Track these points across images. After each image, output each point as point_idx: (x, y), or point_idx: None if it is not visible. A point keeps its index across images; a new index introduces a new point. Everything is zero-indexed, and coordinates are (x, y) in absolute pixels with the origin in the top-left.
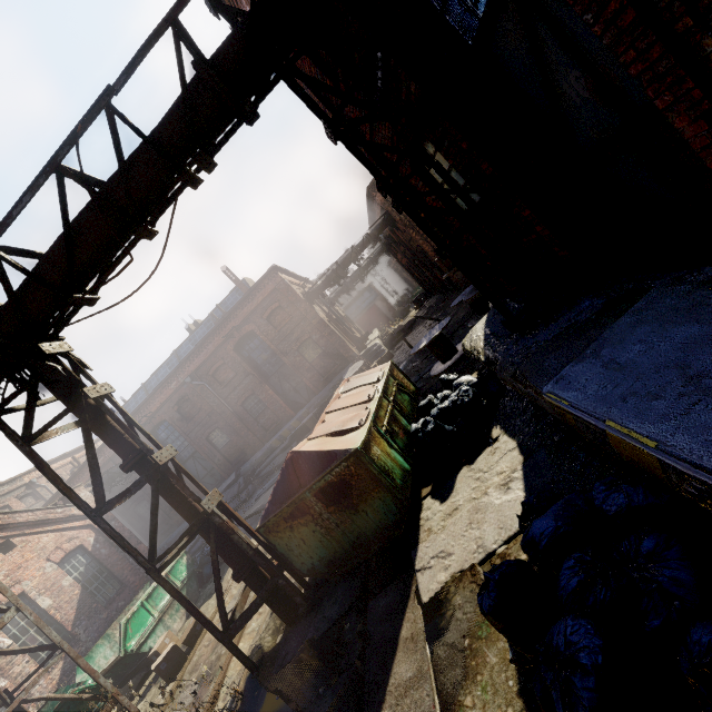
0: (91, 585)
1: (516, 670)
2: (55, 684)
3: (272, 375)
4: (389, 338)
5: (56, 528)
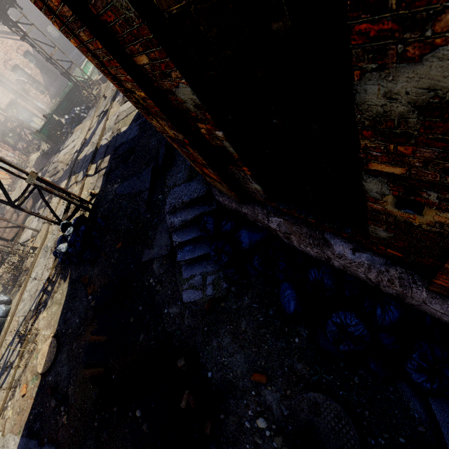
0: (43, 71)
1: None
2: (50, 101)
3: None
4: None
5: (11, 38)
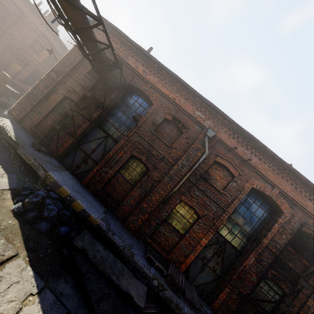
0: None
1: (12, 213)
2: None
3: None
4: None
5: None
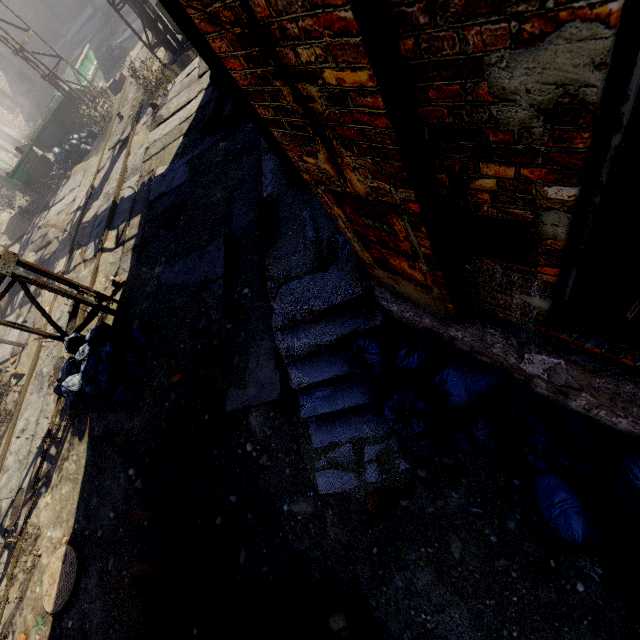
0: (9, 74)
1: None
2: (24, 125)
3: None
4: None
5: None
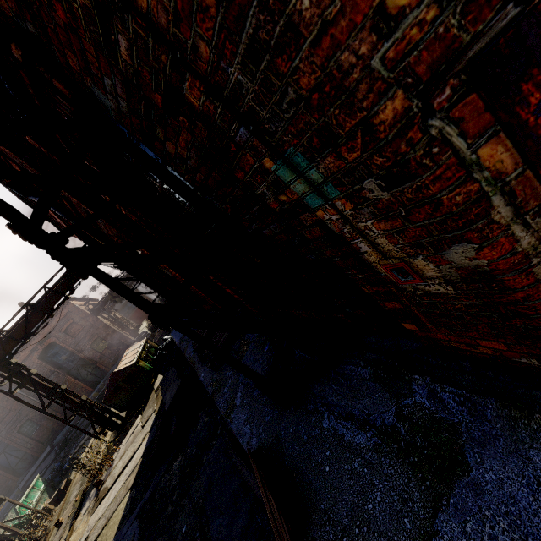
0: None
1: None
2: None
3: (72, 368)
4: (152, 326)
5: None
